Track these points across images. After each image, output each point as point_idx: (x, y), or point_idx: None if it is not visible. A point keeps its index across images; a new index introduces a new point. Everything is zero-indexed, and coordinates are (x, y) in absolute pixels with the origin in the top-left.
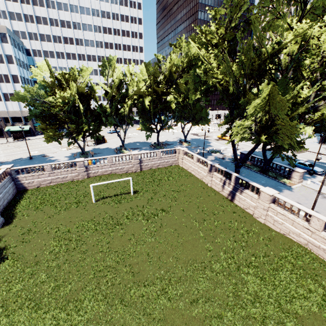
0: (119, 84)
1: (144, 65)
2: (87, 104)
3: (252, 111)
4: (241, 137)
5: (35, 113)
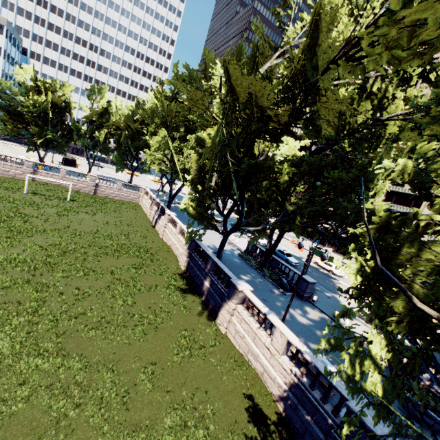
0: (103, 112)
1: (134, 105)
2: (61, 117)
3: (160, 147)
4: (161, 169)
5: (1, 105)
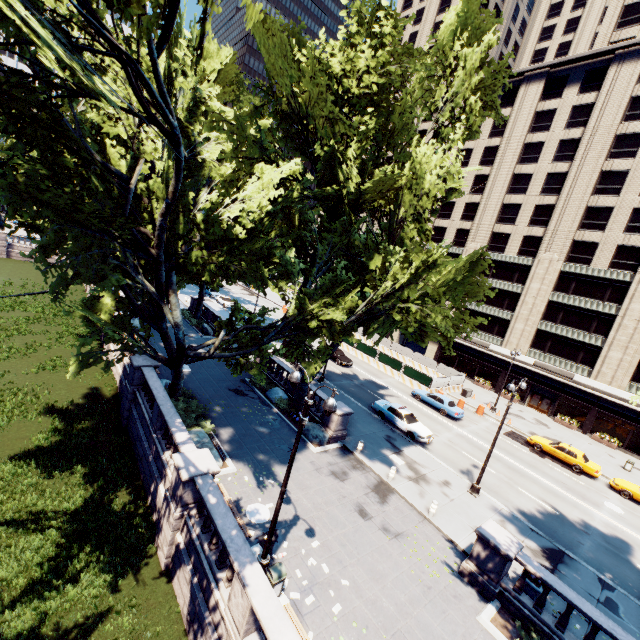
0: (15, 147)
1: None
2: None
3: None
4: None
5: None
